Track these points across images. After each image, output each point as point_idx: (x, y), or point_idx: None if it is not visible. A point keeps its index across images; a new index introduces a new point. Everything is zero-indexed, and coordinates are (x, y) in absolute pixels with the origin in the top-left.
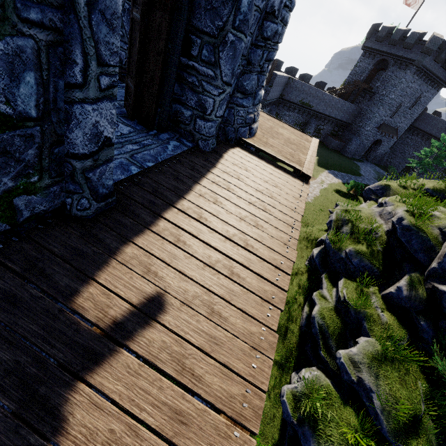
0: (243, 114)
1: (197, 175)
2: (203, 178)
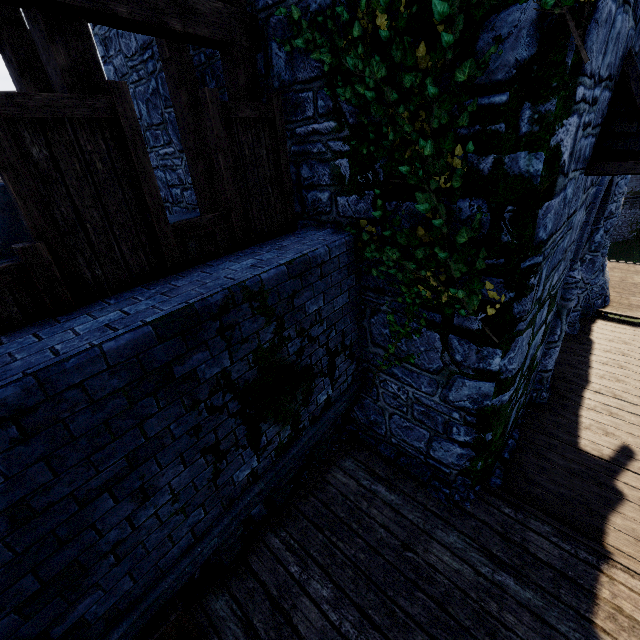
0: (596, 290)
1: (585, 360)
2: (591, 361)
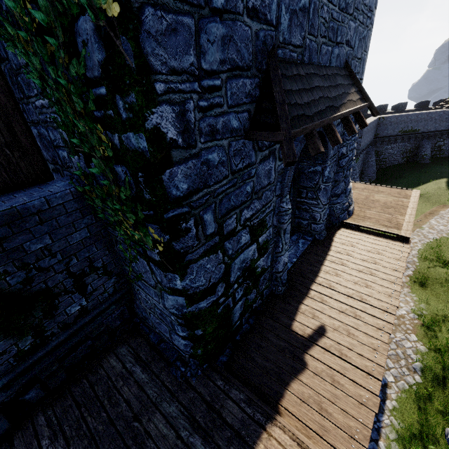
0: (340, 207)
1: (321, 259)
2: (324, 260)
